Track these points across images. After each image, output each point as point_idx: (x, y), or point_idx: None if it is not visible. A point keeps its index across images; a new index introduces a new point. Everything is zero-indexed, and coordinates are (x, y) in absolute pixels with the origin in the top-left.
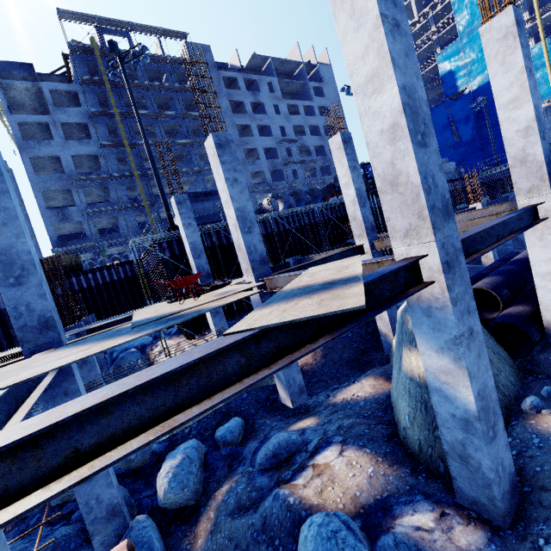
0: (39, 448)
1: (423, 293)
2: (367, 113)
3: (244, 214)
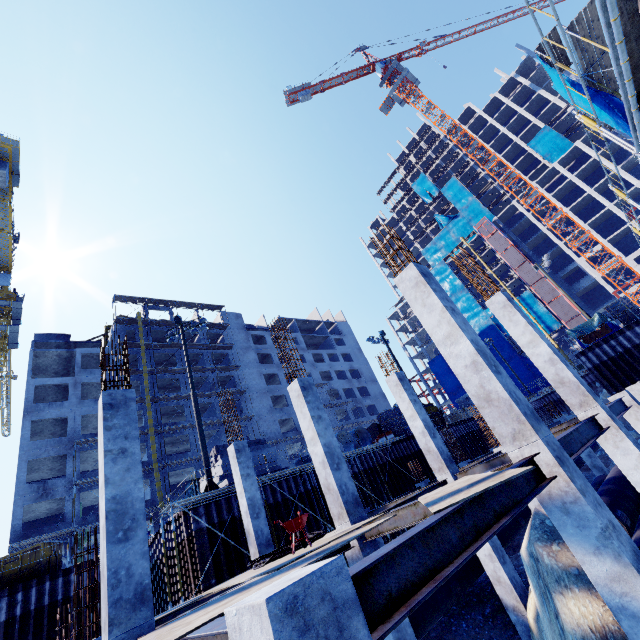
0: (370, 585)
1: (551, 489)
2: (450, 356)
3: (331, 450)
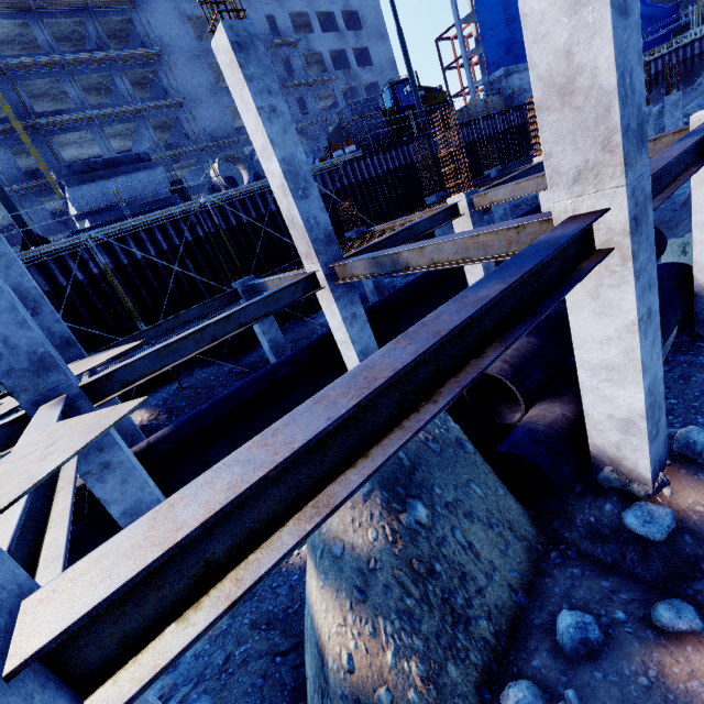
0: None
1: None
2: None
3: None
